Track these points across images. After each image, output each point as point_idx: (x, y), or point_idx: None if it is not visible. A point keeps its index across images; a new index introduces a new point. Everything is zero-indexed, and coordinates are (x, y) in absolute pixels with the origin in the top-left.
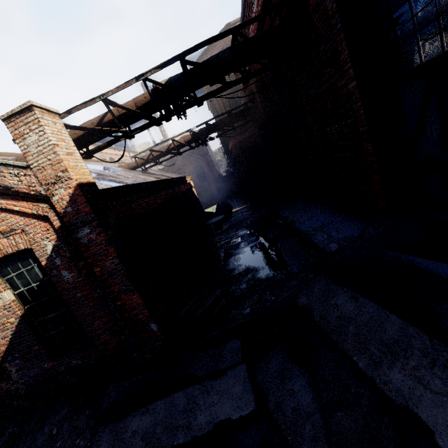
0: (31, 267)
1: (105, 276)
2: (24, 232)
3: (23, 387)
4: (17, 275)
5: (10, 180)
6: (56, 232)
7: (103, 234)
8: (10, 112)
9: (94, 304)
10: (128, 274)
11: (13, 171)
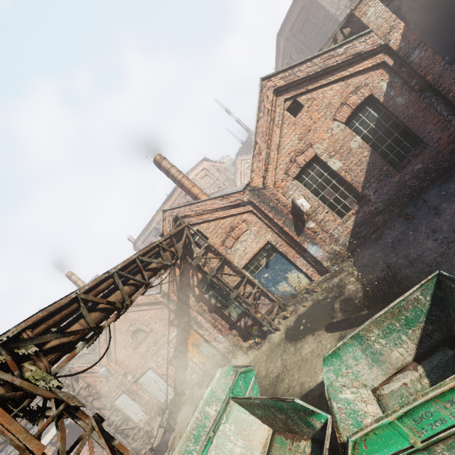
0: (368, 113)
1: (436, 79)
2: (364, 85)
3: (380, 205)
4: (360, 123)
5: (359, 48)
6: (387, 72)
7: (429, 49)
8: (357, 2)
9: (423, 113)
10: (453, 69)
11: (361, 40)
